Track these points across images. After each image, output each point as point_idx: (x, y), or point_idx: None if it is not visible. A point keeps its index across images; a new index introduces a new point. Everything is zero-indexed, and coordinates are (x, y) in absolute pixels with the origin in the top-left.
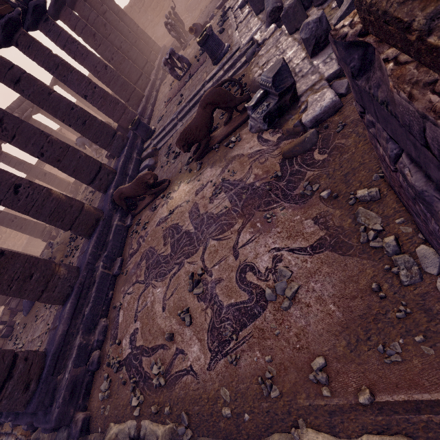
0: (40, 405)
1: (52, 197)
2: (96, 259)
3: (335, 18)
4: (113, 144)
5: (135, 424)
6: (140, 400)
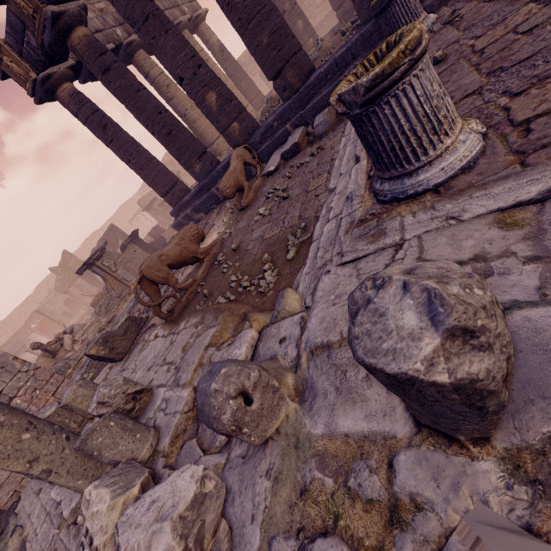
0: (172, 215)
1: (204, 104)
2: (220, 177)
3: (54, 405)
4: (354, 1)
5: None
6: None
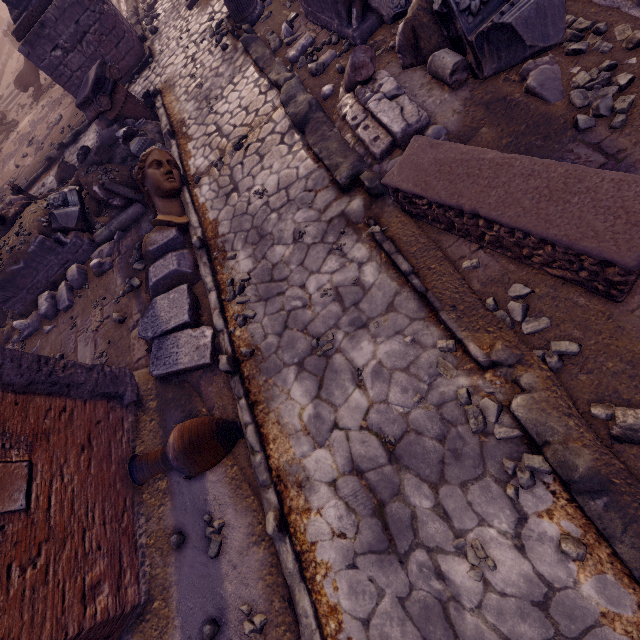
0: None
1: None
2: None
3: None
4: None
5: (3, 205)
6: (4, 194)
